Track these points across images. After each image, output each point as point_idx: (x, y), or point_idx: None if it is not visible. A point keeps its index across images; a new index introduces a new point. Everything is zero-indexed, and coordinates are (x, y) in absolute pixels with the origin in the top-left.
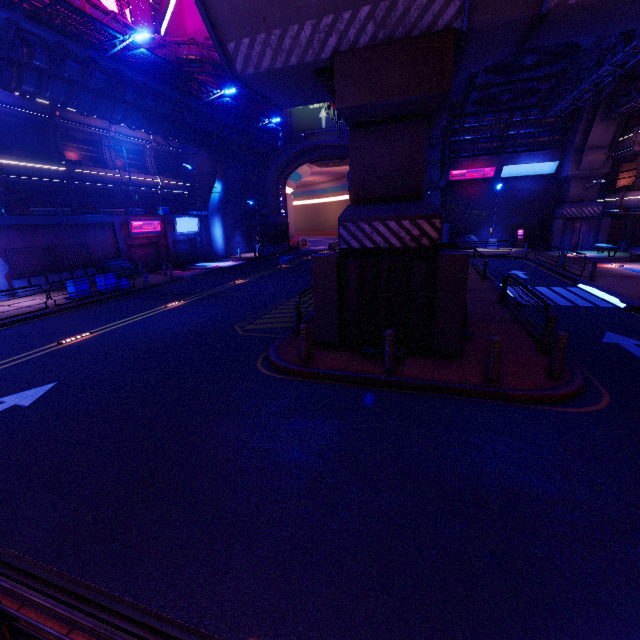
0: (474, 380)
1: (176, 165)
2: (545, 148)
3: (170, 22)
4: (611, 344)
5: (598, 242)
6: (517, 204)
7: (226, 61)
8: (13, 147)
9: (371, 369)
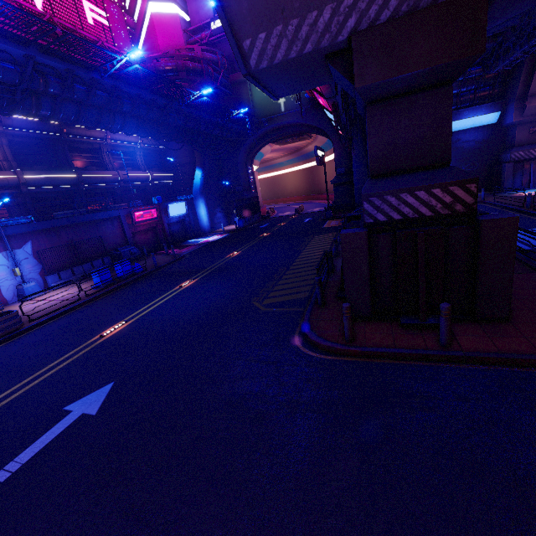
0: None
1: (161, 160)
2: (486, 101)
3: (145, 42)
4: None
5: None
6: (464, 154)
7: (241, 59)
8: (33, 163)
9: (423, 343)
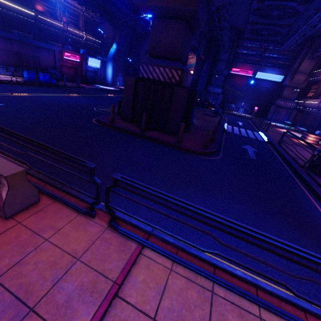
0: (173, 141)
1: (96, 29)
2: (280, 67)
3: None
4: (244, 148)
5: (288, 121)
6: (259, 93)
7: None
8: None
9: (136, 129)
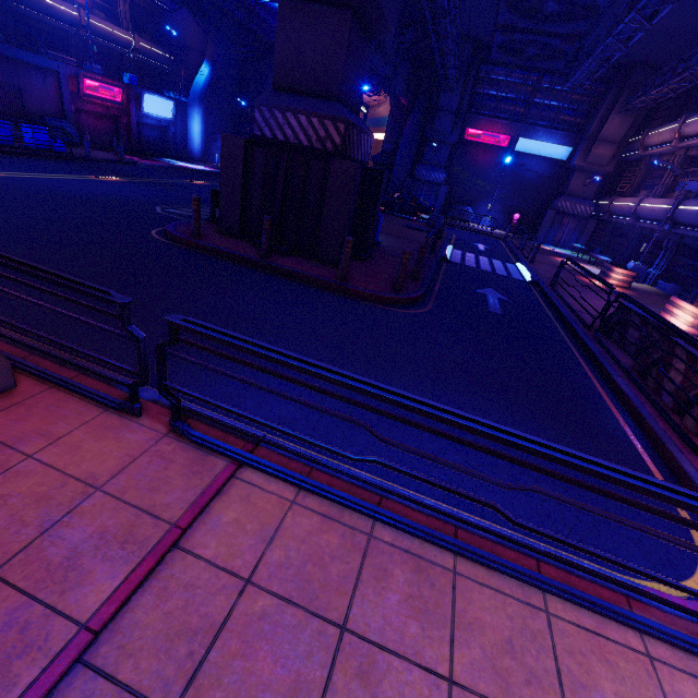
0: (330, 276)
1: (159, 26)
2: (565, 129)
3: None
4: (480, 293)
5: (579, 243)
6: (522, 185)
7: None
8: None
9: (251, 253)
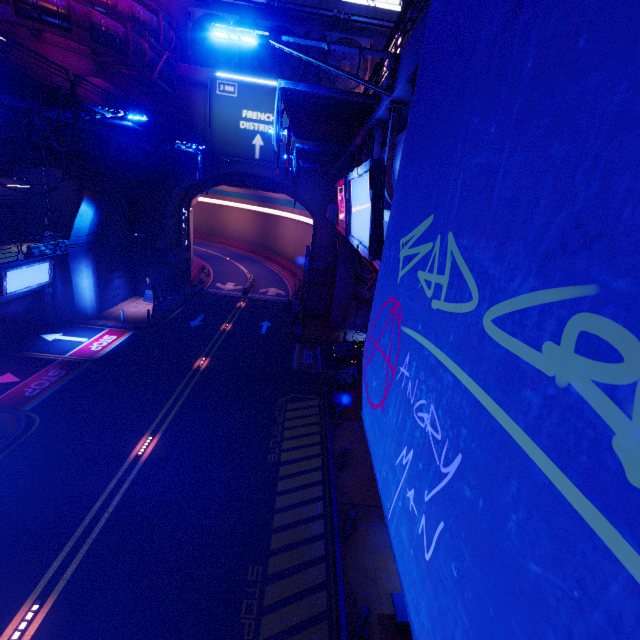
0: None
1: None
2: None
3: None
4: None
5: None
6: None
7: None
8: None
9: None
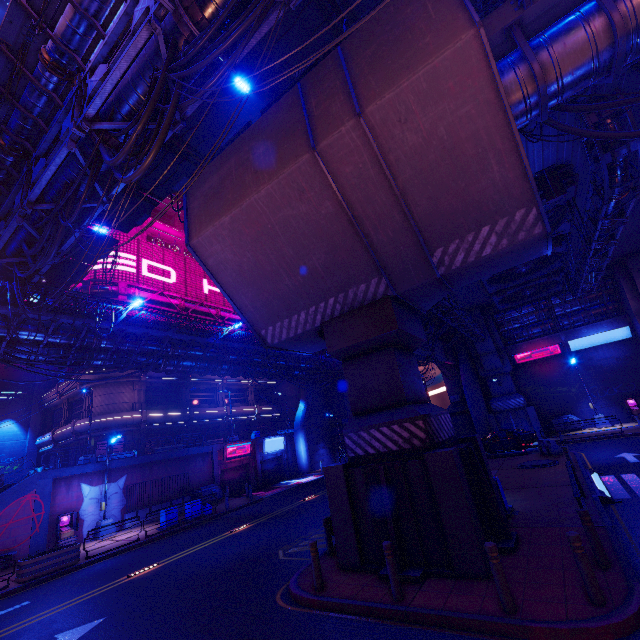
0: (491, 608)
1: (271, 394)
2: (605, 318)
3: None
4: None
5: None
6: (607, 373)
7: (261, 340)
8: (158, 403)
9: (381, 595)
